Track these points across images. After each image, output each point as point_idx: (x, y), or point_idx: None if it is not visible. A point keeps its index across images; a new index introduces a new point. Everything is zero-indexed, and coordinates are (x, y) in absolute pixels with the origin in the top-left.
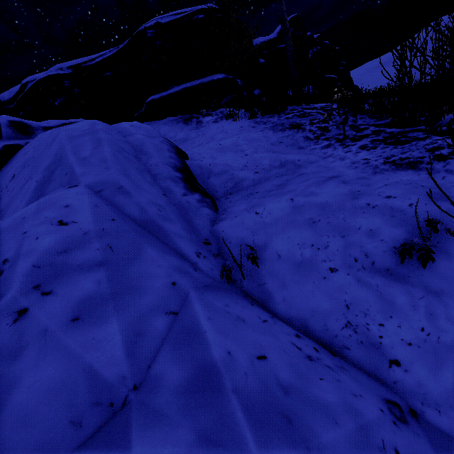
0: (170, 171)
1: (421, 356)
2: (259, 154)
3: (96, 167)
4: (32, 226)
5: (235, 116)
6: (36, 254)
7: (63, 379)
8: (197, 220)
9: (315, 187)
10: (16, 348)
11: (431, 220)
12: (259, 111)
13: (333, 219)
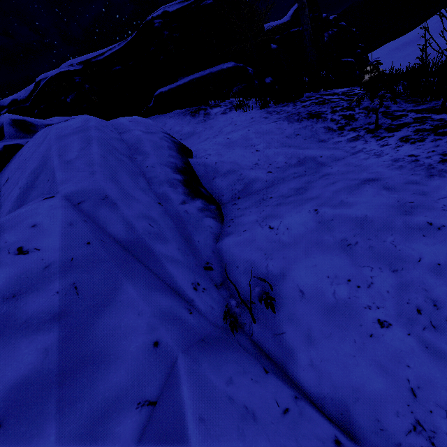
0: (169, 173)
1: None
2: (272, 149)
3: (80, 171)
4: None
5: (245, 106)
6: None
7: None
8: (197, 237)
9: (346, 194)
10: None
11: None
12: (271, 100)
13: (376, 242)
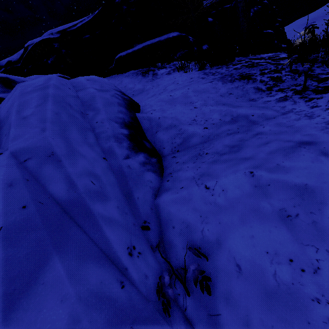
0: (116, 128)
1: None
2: (208, 107)
3: (32, 128)
4: None
5: (186, 68)
6: None
7: None
8: (137, 193)
9: (282, 157)
10: None
11: None
12: (208, 63)
13: (320, 218)
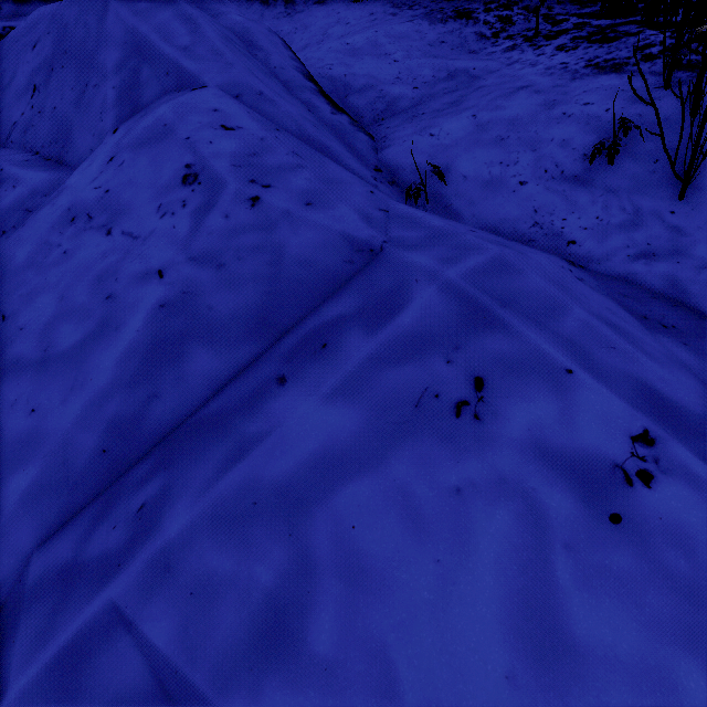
0: (302, 79)
1: (592, 235)
2: (415, 60)
3: (212, 62)
4: (192, 132)
5: None
6: (226, 156)
7: (324, 240)
8: (359, 145)
9: (502, 100)
10: (268, 224)
11: (624, 120)
12: None
13: (524, 134)
